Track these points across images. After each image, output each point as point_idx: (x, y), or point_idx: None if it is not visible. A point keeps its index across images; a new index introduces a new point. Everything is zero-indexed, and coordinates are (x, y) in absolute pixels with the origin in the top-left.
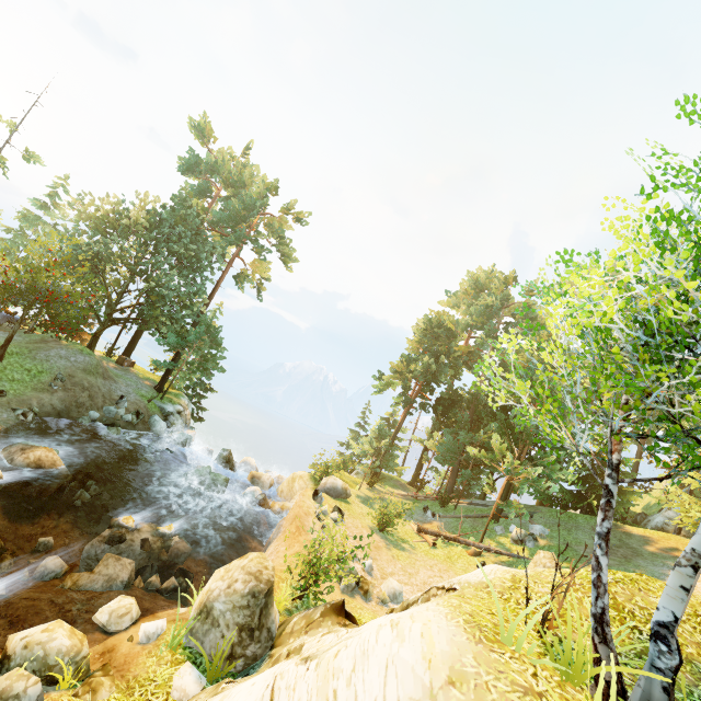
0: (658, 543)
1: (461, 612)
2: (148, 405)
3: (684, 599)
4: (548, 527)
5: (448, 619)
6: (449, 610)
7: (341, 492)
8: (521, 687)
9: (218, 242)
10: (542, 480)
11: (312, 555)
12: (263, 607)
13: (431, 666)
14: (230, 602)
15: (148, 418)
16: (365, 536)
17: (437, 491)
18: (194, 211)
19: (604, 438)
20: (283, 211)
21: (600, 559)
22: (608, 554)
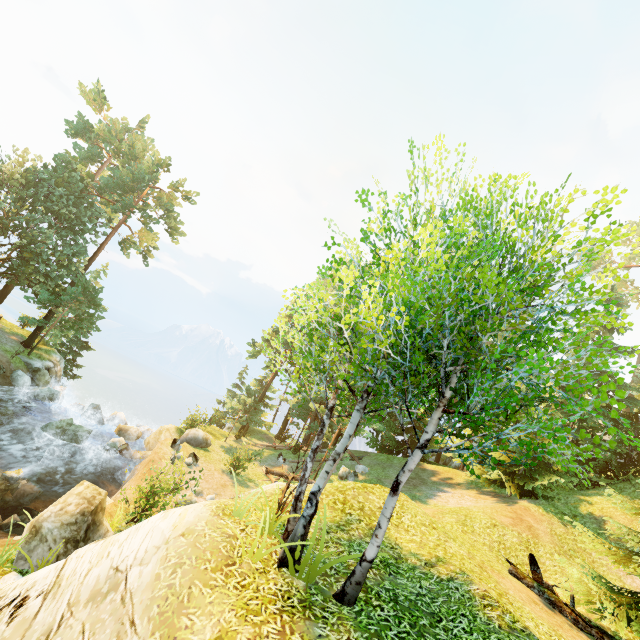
0: (441, 475)
1: (220, 504)
2: (11, 360)
3: (326, 478)
4: (370, 467)
5: (205, 506)
6: (212, 502)
7: (201, 441)
8: (228, 534)
9: (106, 206)
10: (362, 429)
11: (147, 486)
12: (90, 524)
13: (175, 528)
14: (60, 522)
15: (10, 373)
16: (215, 477)
17: (293, 441)
18: (78, 176)
19: (341, 392)
20: (172, 188)
21: (308, 464)
22: (313, 461)
